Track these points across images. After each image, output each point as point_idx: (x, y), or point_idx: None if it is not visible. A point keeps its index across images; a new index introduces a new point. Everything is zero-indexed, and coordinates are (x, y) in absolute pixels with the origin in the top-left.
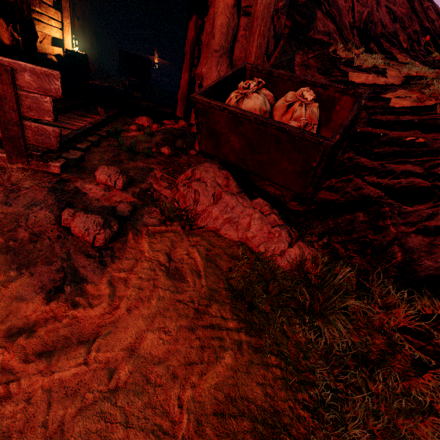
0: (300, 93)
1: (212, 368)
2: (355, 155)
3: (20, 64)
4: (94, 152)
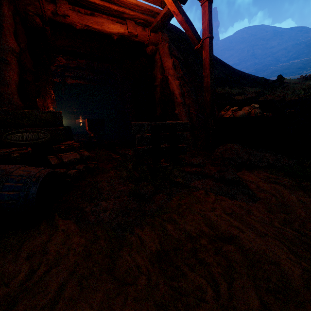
0: (252, 106)
1: None
2: None
3: (178, 122)
4: None
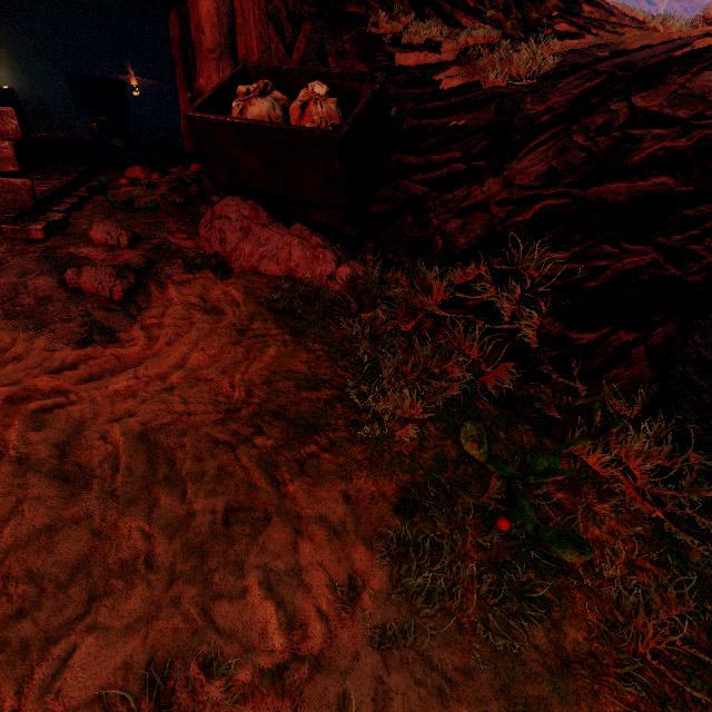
0: (310, 89)
1: (257, 360)
2: (402, 156)
3: None
4: (78, 217)
